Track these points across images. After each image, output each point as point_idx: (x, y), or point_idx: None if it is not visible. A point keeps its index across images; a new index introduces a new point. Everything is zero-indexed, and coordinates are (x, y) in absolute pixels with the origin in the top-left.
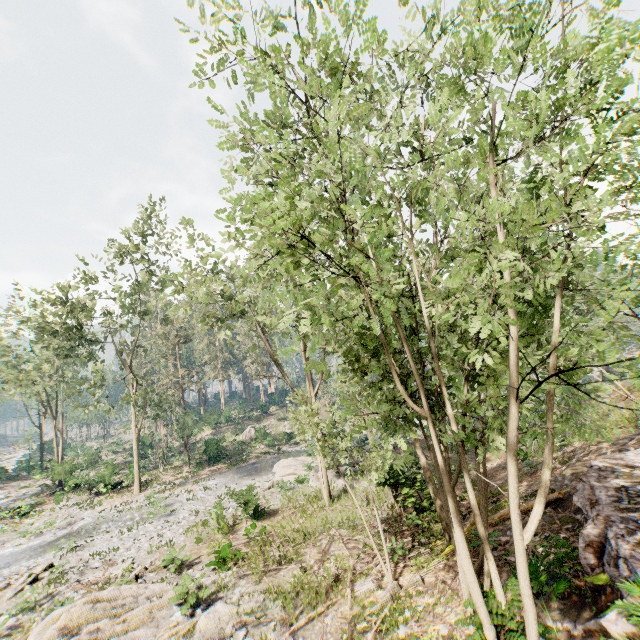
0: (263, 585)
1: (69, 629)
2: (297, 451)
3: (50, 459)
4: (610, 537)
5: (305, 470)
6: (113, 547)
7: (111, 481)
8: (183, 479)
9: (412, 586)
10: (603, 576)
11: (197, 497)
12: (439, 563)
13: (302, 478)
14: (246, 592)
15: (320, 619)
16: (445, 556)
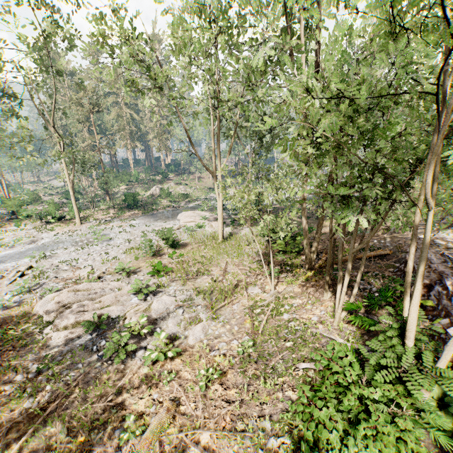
0: (188, 286)
1: (62, 305)
2: (192, 207)
3: None
4: (448, 284)
5: (201, 220)
6: (74, 258)
7: (56, 215)
8: (111, 218)
9: (286, 293)
10: (429, 302)
11: (126, 231)
12: (302, 282)
13: (201, 225)
14: (177, 290)
15: (229, 306)
16: (306, 279)
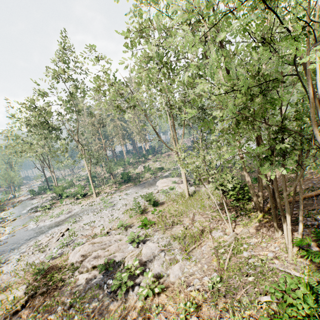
0: (167, 234)
1: (85, 254)
2: (165, 175)
3: (51, 185)
4: None
5: (172, 184)
6: (92, 221)
7: (82, 193)
8: (114, 190)
9: (243, 234)
10: None
11: (124, 198)
12: (255, 223)
13: (172, 187)
14: (159, 237)
15: (198, 248)
16: (258, 220)
